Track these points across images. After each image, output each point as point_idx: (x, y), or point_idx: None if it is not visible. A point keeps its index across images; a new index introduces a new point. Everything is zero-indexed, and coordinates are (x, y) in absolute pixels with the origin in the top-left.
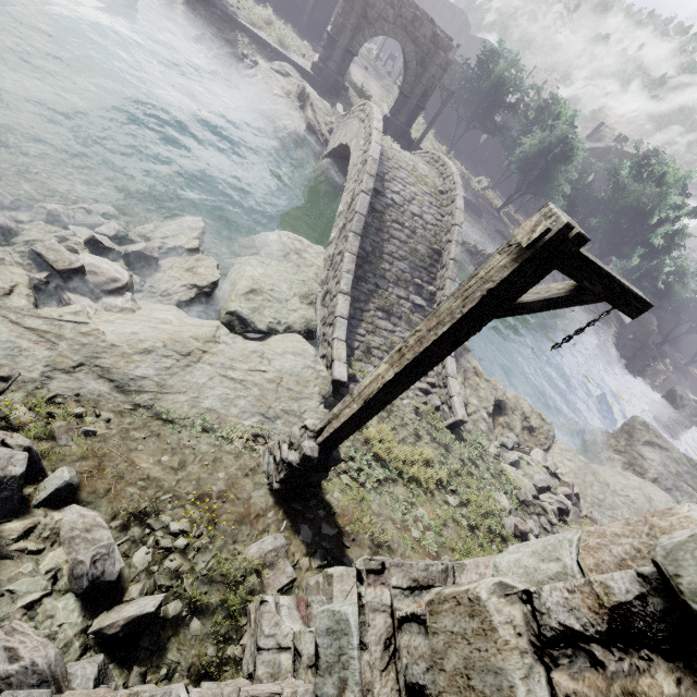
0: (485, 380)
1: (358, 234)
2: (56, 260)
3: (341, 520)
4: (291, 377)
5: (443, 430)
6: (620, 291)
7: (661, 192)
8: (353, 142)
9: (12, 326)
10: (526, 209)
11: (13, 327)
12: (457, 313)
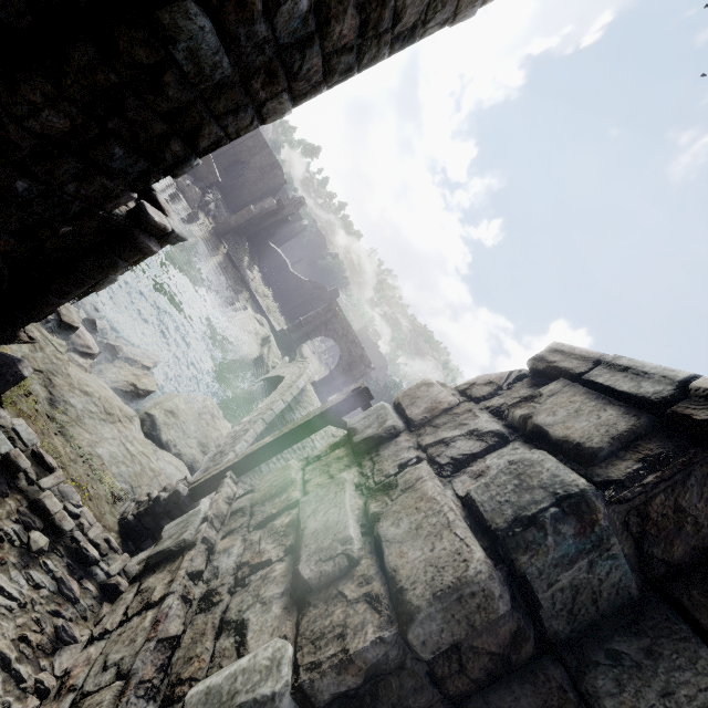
0: None
1: (266, 423)
2: (65, 315)
3: None
4: (167, 478)
5: None
6: None
7: None
8: (288, 375)
9: None
10: None
11: None
12: (318, 412)
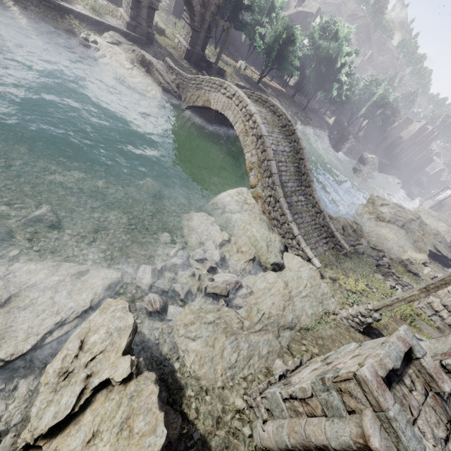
0: (334, 220)
1: (279, 185)
2: (221, 292)
3: (373, 325)
4: (311, 279)
5: (343, 258)
6: None
7: (339, 46)
8: (228, 113)
9: (256, 334)
10: (261, 67)
11: (256, 334)
12: None
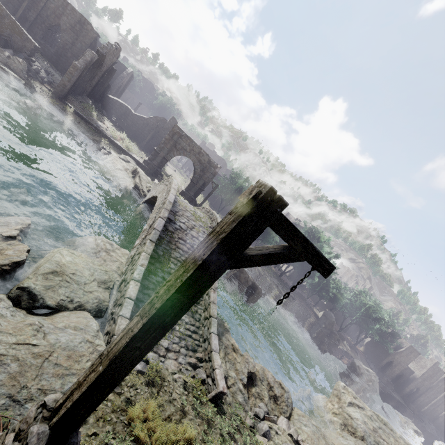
0: (240, 355)
1: (154, 242)
2: None
3: None
4: (64, 351)
5: (207, 403)
6: (313, 252)
7: (320, 245)
8: (160, 194)
9: None
10: None
11: None
12: (199, 260)
